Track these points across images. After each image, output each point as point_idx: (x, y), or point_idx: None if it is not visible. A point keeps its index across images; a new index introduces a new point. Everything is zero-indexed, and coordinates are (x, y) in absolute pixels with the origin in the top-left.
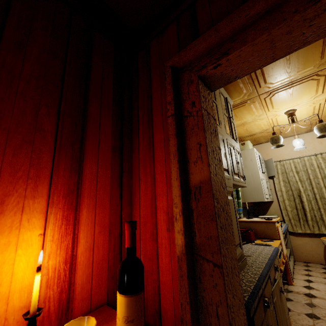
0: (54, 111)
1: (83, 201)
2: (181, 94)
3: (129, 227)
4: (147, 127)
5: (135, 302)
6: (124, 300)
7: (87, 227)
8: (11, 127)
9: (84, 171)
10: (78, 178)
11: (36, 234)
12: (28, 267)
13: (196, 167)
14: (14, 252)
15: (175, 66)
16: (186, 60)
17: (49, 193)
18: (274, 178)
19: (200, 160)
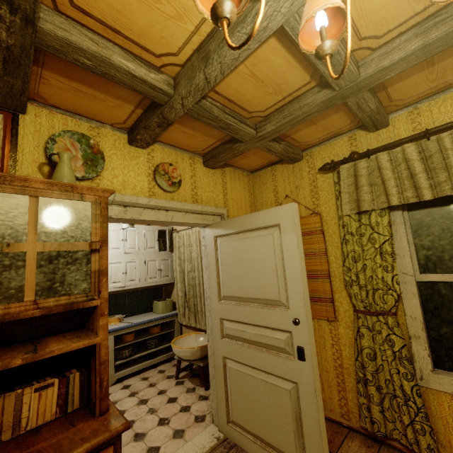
0: None
1: None
2: None
3: None
4: None
5: None
6: None
7: None
8: None
9: None
10: None
11: None
12: None
13: None
14: None
15: None
16: None
17: None
18: (173, 253)
19: None
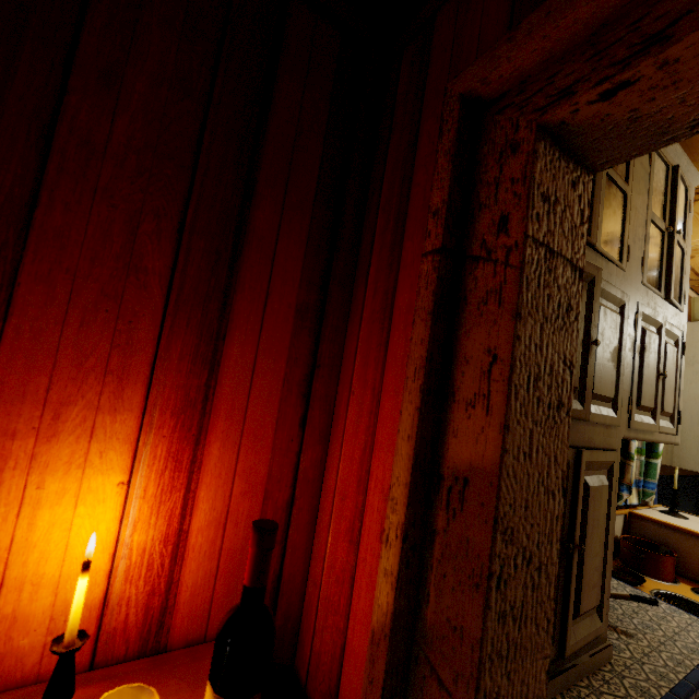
0: (172, 227)
1: (215, 426)
2: (477, 186)
3: (254, 541)
4: (388, 264)
5: None
6: None
7: (218, 480)
8: (81, 265)
9: (225, 361)
10: (209, 375)
11: (114, 481)
12: (96, 538)
13: (468, 419)
14: (72, 509)
15: (477, 95)
16: (510, 72)
17: (145, 405)
18: None
19: (484, 403)
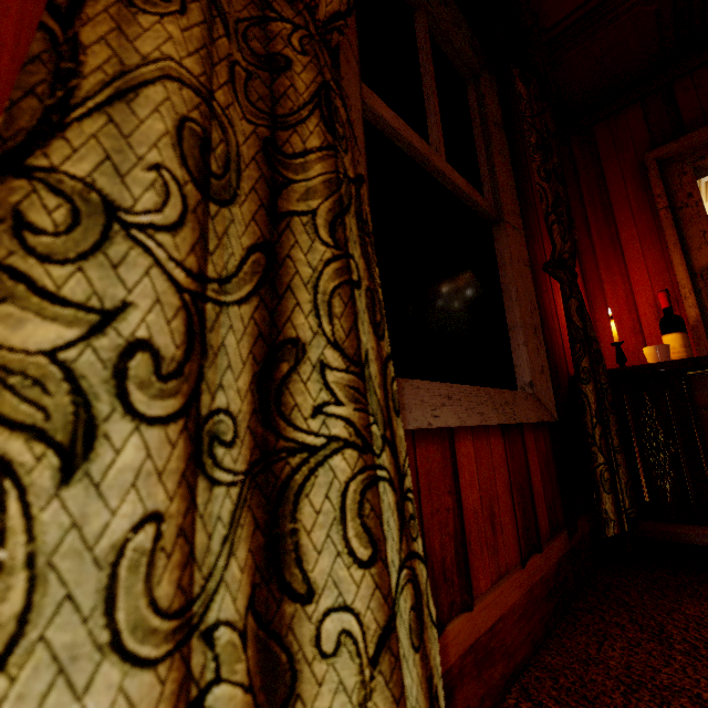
0: None
1: None
2: (669, 186)
3: (666, 293)
4: (606, 225)
5: (687, 337)
6: (679, 335)
7: None
8: None
9: None
10: None
11: None
12: None
13: (700, 252)
14: None
15: (660, 158)
16: (676, 152)
17: None
18: None
19: (705, 245)
